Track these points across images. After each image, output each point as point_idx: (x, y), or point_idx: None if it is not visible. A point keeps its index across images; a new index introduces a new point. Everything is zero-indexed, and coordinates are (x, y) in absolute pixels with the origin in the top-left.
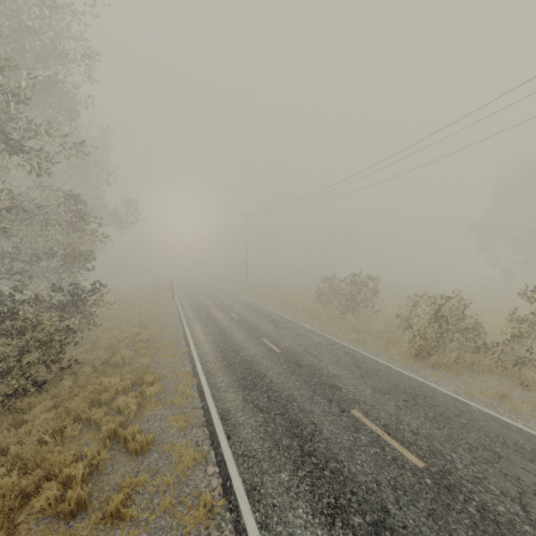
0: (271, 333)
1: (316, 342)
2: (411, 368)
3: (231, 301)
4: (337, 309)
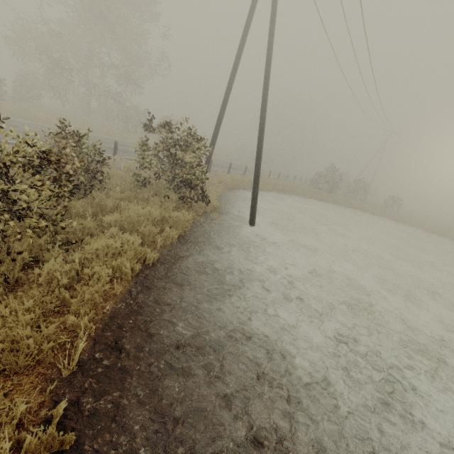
0: None
1: None
2: None
3: None
4: None
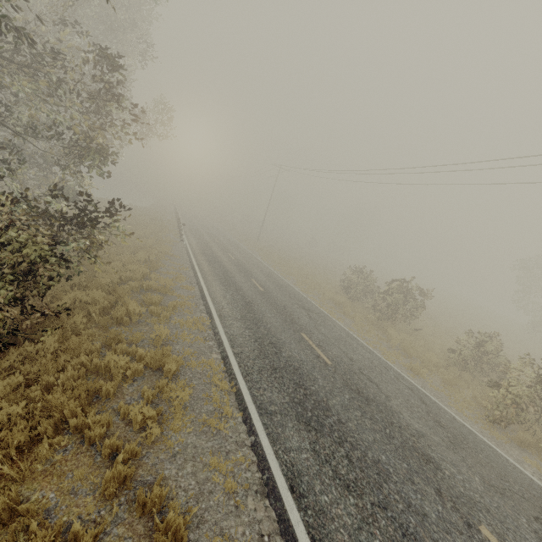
0: (309, 327)
1: (367, 358)
2: (494, 440)
3: (247, 262)
4: (367, 310)
